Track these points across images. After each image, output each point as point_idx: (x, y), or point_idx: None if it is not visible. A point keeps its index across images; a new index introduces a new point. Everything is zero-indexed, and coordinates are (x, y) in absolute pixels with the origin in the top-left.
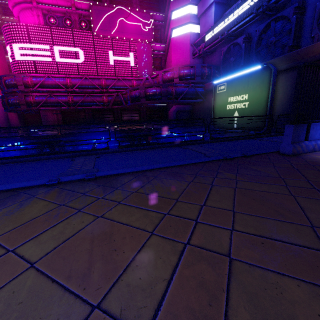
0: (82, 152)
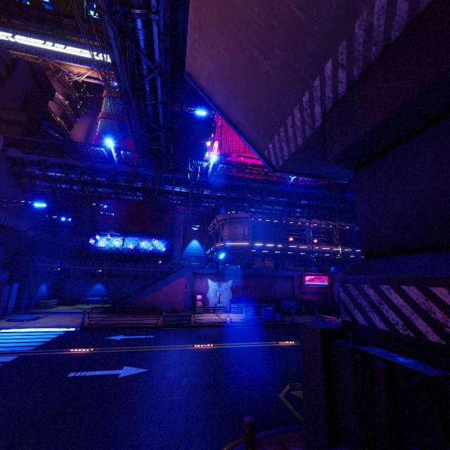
0: None
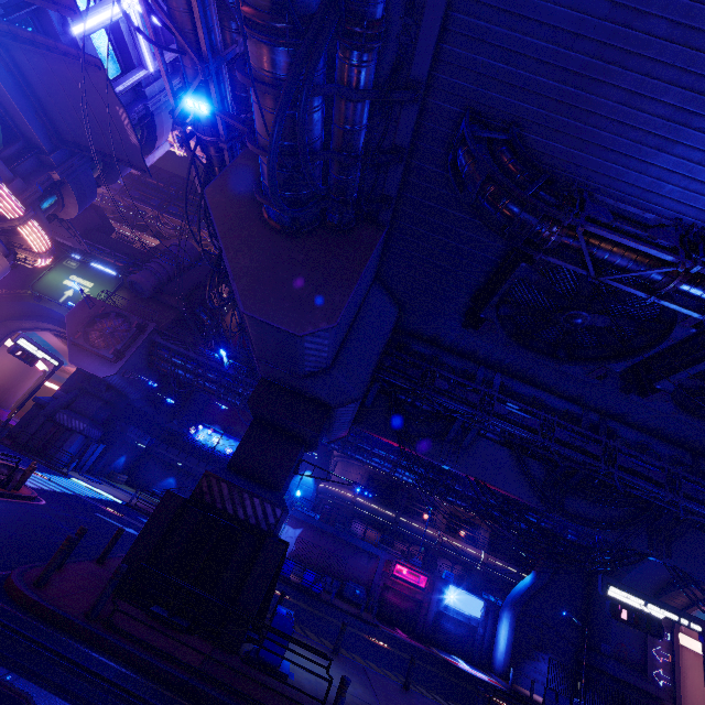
0: None
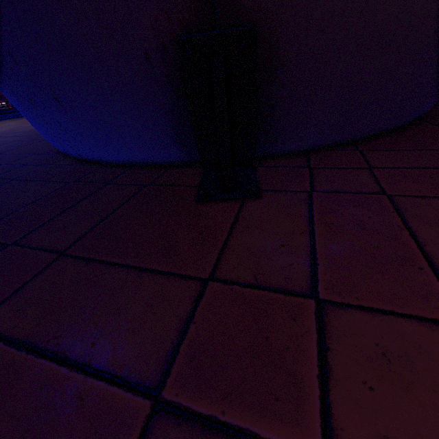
0: None
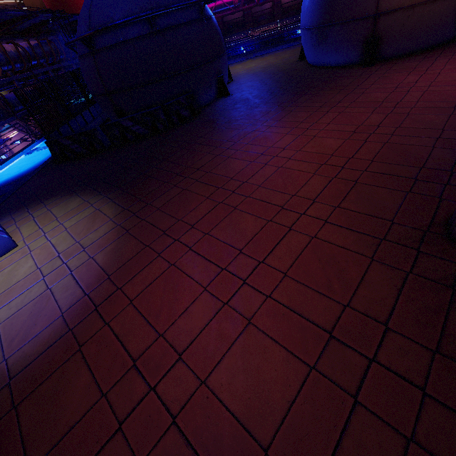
0: (245, 54)
